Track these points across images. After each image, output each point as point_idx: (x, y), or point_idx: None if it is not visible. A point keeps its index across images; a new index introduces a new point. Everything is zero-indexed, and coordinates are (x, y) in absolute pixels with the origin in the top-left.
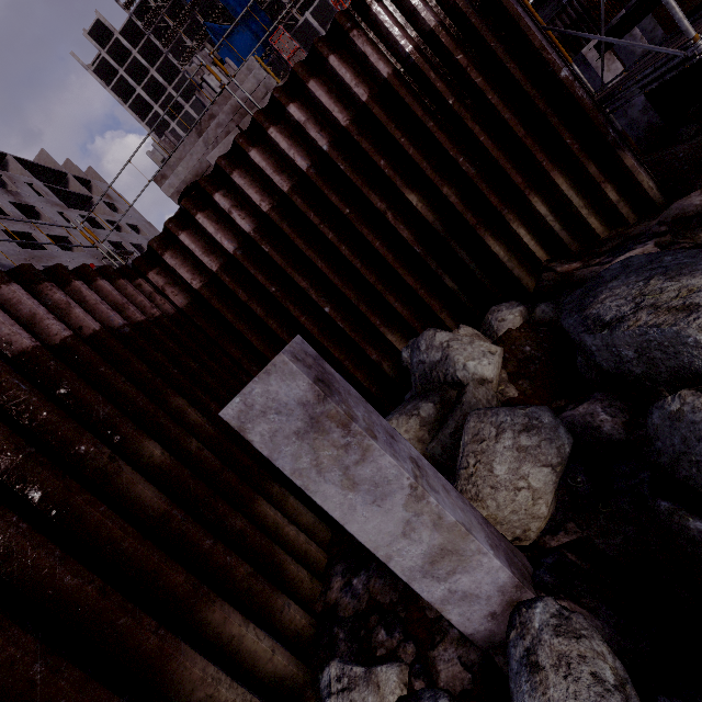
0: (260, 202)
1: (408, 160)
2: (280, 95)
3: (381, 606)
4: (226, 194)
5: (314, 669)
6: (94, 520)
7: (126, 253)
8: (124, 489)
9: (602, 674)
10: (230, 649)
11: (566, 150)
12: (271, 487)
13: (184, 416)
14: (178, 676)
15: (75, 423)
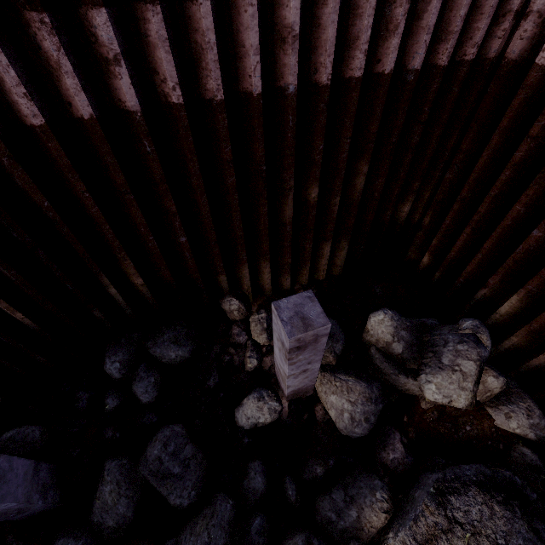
0: None
1: None
2: None
3: None
4: None
5: (272, 296)
6: (260, 211)
7: None
8: (282, 203)
9: (261, 419)
10: (259, 271)
11: None
12: (343, 241)
13: (355, 177)
14: (240, 267)
15: (293, 160)
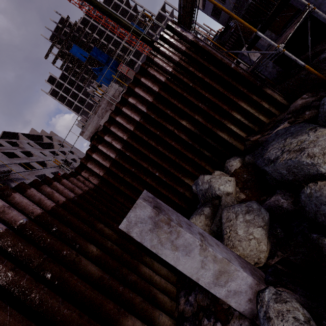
0: (123, 136)
1: (179, 109)
2: (124, 96)
3: (203, 307)
4: (109, 136)
5: None
6: (73, 283)
7: (69, 163)
8: (83, 268)
9: (298, 316)
10: None
11: (242, 92)
12: (145, 259)
13: (103, 231)
14: None
15: (60, 242)
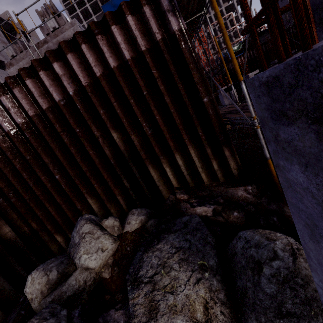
0: (28, 109)
1: (117, 115)
2: (49, 55)
3: None
4: (10, 98)
5: None
6: None
7: None
8: None
9: None
10: None
11: (199, 137)
12: None
13: None
14: None
15: None
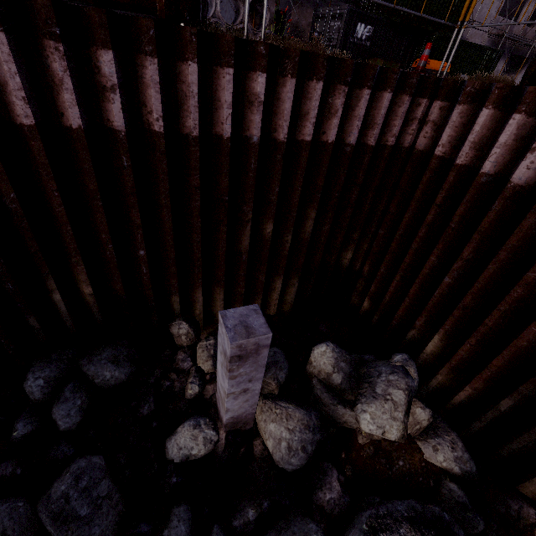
0: None
1: None
2: None
3: None
4: None
5: None
6: (219, 237)
7: None
8: (240, 233)
9: (194, 450)
10: (213, 298)
11: None
12: (294, 278)
13: (305, 220)
14: (194, 290)
15: (252, 196)
